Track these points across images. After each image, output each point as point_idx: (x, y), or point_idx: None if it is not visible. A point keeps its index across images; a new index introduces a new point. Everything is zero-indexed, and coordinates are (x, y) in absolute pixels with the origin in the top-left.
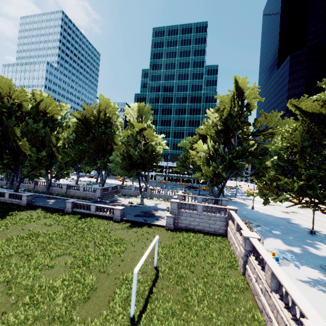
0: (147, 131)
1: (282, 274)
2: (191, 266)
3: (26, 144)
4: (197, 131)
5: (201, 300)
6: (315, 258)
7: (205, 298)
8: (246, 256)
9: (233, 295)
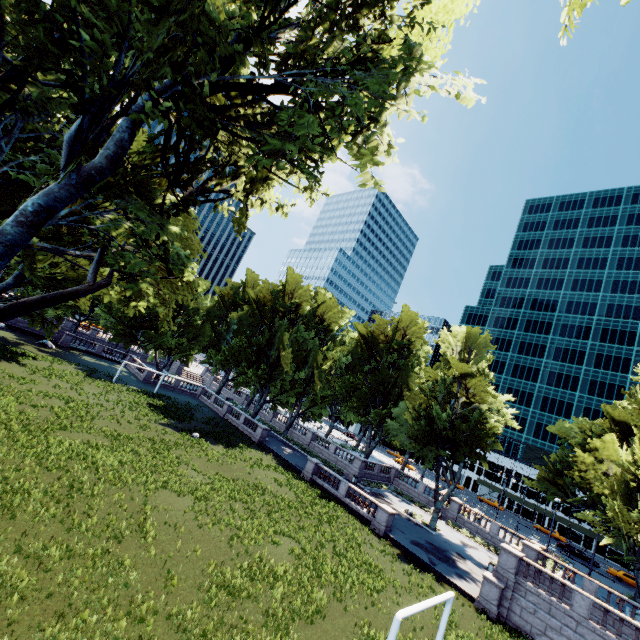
0: (475, 380)
1: None
2: None
3: (289, 357)
4: (605, 410)
5: None
6: None
7: None
8: None
9: None
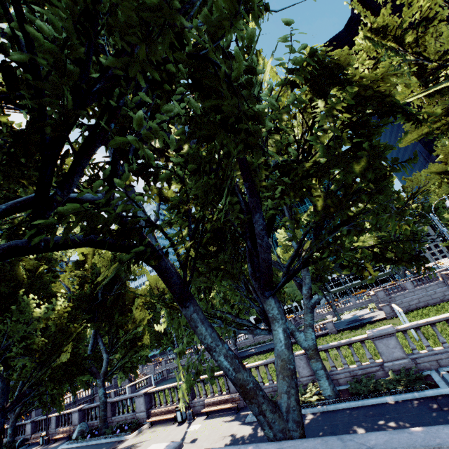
0: (306, 244)
1: None
2: None
3: None
4: None
5: None
6: None
7: None
8: None
9: None
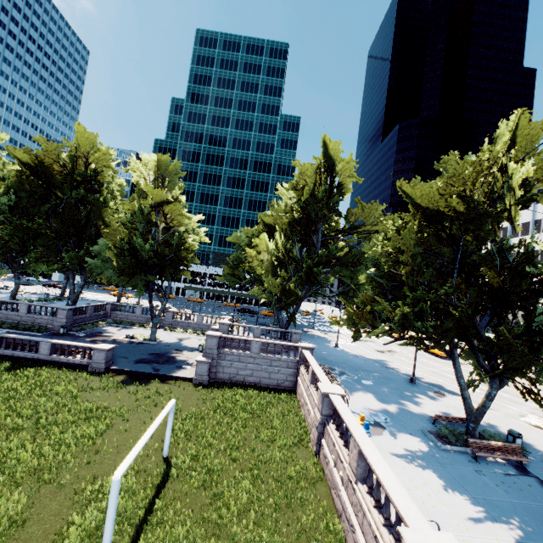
0: (171, 206)
1: (374, 453)
2: (233, 449)
3: None
4: (260, 218)
5: (246, 511)
6: (415, 419)
7: (252, 506)
8: (323, 424)
9: (298, 494)
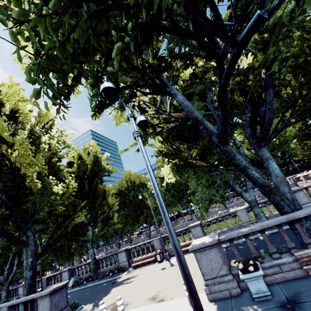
0: None
1: None
2: None
3: (151, 200)
4: None
5: None
6: None
7: None
8: None
9: None
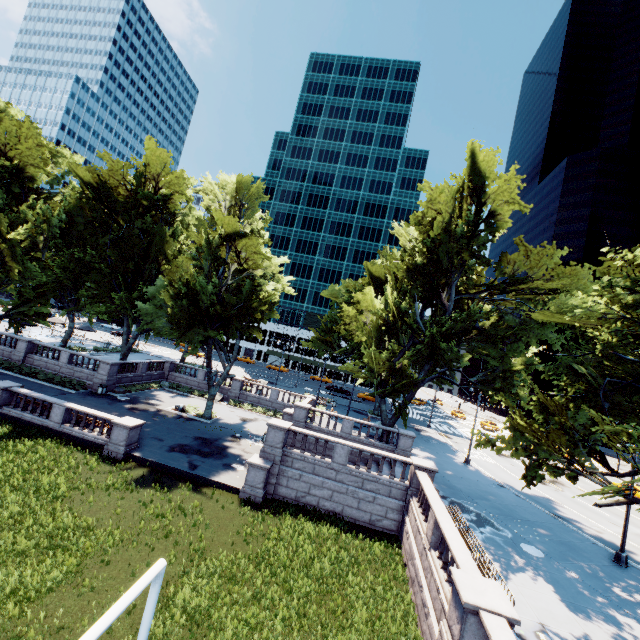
0: (247, 240)
1: None
2: None
3: None
4: (367, 267)
5: None
6: None
7: None
8: None
9: None
